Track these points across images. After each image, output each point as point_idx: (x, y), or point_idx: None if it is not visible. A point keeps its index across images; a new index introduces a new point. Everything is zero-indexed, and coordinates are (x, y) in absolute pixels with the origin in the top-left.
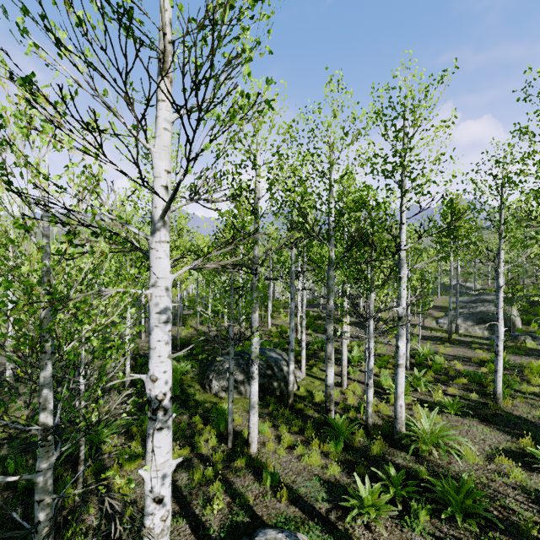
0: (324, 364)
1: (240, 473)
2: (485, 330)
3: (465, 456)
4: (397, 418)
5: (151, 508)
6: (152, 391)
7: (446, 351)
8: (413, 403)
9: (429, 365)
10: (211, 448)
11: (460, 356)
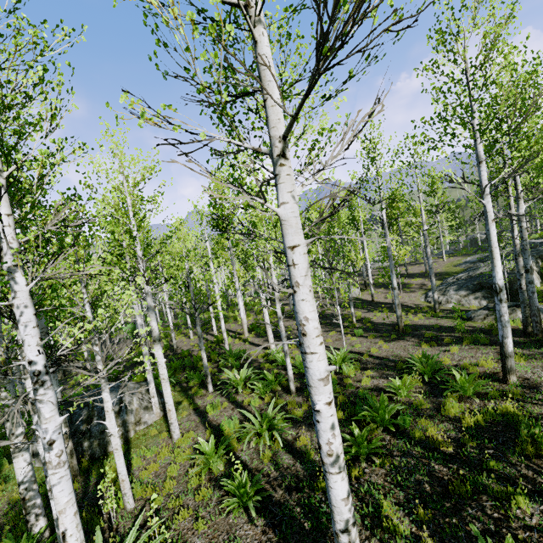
0: (205, 393)
1: None
2: (483, 299)
3: None
4: None
5: None
6: None
7: (381, 350)
8: (222, 475)
9: None
10: None
11: (390, 358)
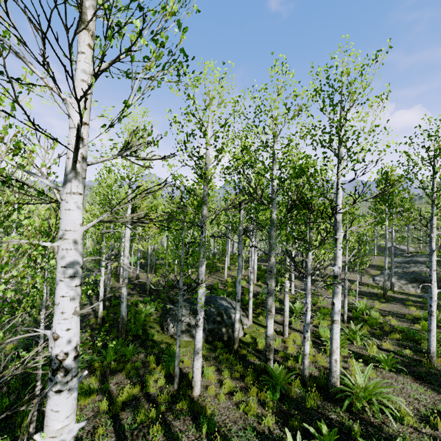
0: None
1: (180, 417)
2: (418, 288)
3: (399, 416)
4: (332, 372)
5: None
6: (53, 349)
7: (381, 306)
8: (349, 356)
9: (365, 319)
10: (159, 388)
11: (394, 312)
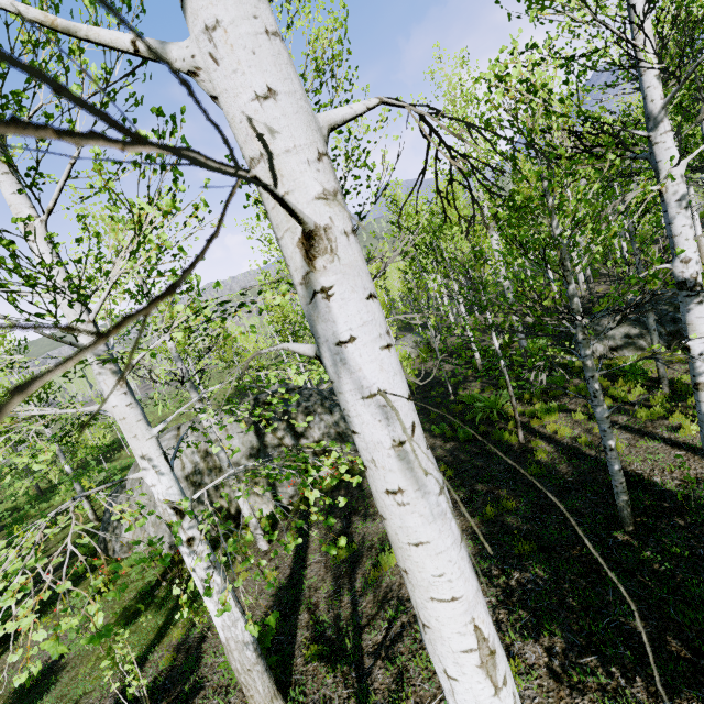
0: None
1: None
2: None
3: None
4: None
5: (703, 368)
6: (684, 272)
7: None
8: None
9: None
10: (638, 397)
11: None
